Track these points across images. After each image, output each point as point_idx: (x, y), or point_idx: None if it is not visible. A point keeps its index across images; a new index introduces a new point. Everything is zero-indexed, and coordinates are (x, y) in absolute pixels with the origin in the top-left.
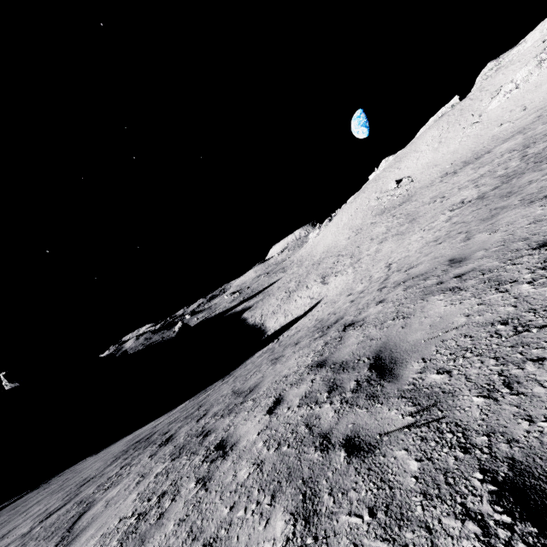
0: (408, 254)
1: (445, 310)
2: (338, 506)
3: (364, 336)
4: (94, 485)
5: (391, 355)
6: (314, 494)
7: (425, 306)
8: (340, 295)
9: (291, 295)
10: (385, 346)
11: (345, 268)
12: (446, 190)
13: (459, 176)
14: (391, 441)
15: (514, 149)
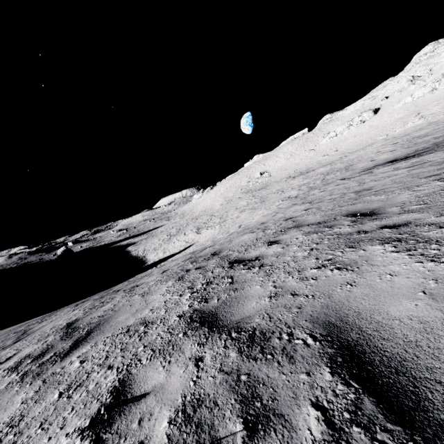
0: (252, 220)
1: (245, 238)
2: (190, 275)
3: (212, 248)
4: (20, 328)
5: (220, 251)
6: (183, 277)
7: (240, 237)
8: (207, 241)
9: (171, 238)
10: (219, 249)
11: (215, 225)
12: (286, 187)
13: (295, 180)
14: (210, 264)
15: (323, 173)
